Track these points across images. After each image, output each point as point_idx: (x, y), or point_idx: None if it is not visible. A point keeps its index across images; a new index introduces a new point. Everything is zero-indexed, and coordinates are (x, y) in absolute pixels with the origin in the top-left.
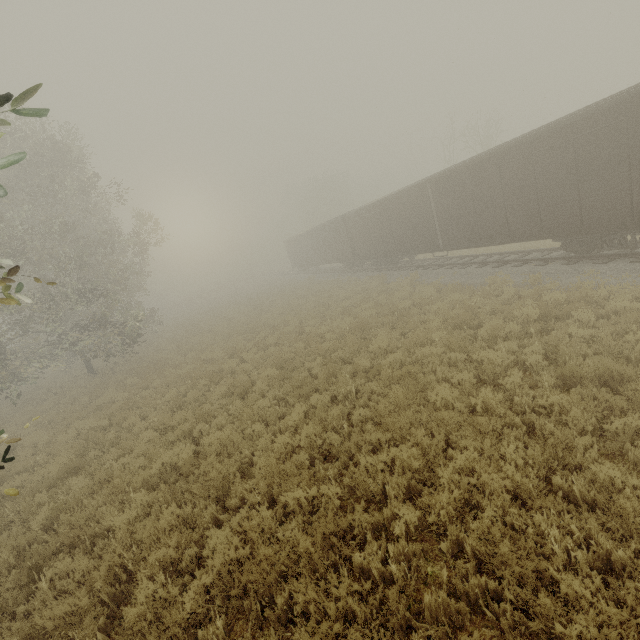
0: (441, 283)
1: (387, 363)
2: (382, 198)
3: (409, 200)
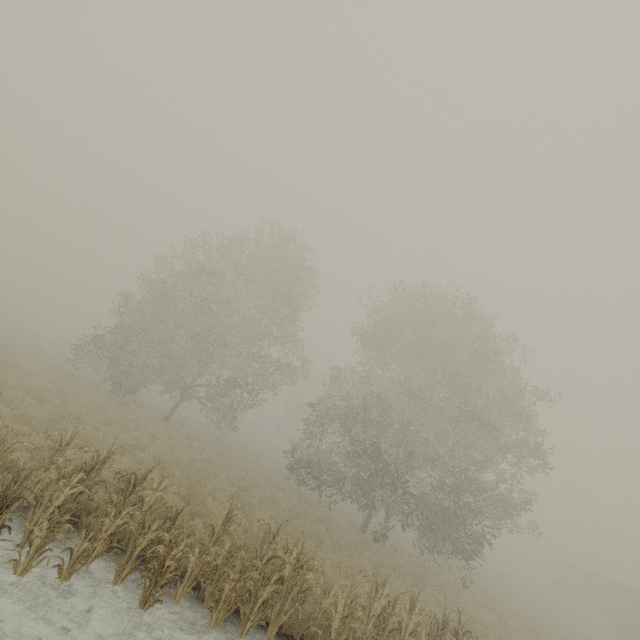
0: None
1: None
2: None
3: None
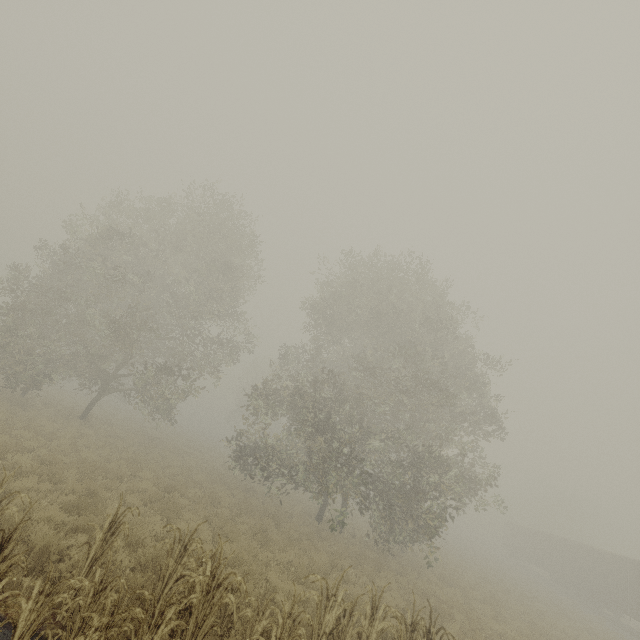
0: (616, 635)
1: (536, 608)
2: (596, 548)
3: (614, 563)
